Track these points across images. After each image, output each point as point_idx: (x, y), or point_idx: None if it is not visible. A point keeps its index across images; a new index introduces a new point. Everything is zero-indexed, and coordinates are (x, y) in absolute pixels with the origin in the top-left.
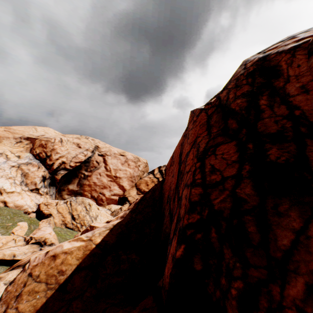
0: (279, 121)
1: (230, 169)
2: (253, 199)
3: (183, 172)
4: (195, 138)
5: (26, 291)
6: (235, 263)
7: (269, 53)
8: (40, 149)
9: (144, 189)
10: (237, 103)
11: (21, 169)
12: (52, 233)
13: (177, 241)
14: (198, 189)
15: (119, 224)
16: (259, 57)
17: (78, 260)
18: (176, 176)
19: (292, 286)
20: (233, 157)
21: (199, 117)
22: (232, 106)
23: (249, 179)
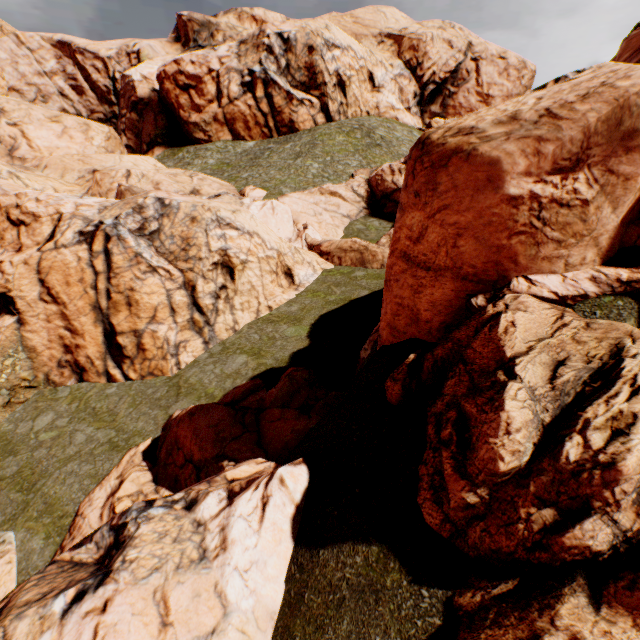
0: None
1: None
2: None
3: None
4: None
5: None
6: None
7: None
8: (410, 55)
9: None
10: None
11: (397, 83)
12: None
13: None
14: None
15: None
16: None
17: None
18: None
19: None
20: None
21: None
22: None
23: None
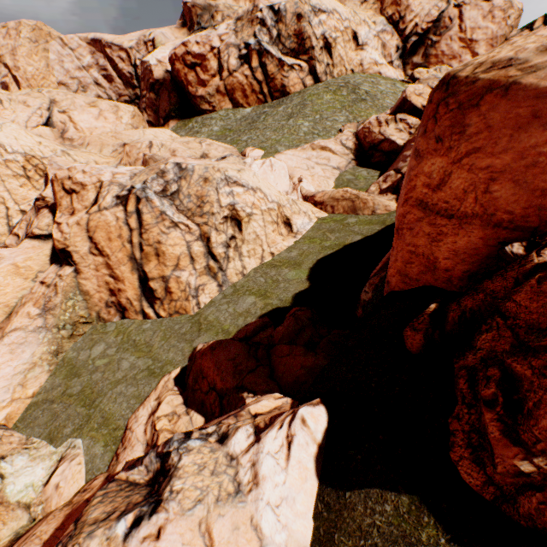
0: None
1: None
2: None
3: None
4: None
5: None
6: None
7: None
8: (392, 10)
9: None
10: None
11: (380, 39)
12: None
13: None
14: None
15: None
16: None
17: None
18: None
19: None
20: None
21: None
22: None
23: None
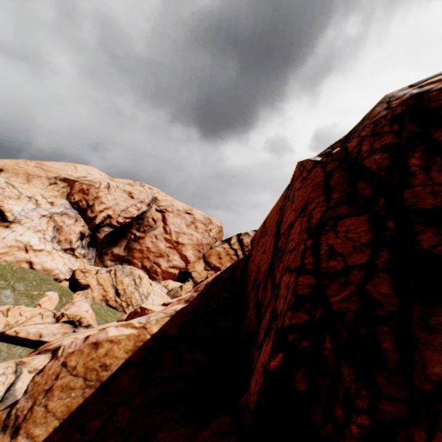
0: (438, 192)
1: (357, 255)
2: (391, 302)
3: (283, 249)
4: (304, 203)
5: (59, 385)
6: (359, 389)
7: (429, 88)
8: (80, 196)
9: (214, 263)
10: (375, 159)
11: (54, 220)
12: (89, 310)
13: (272, 346)
14: (308, 277)
15: (184, 311)
16: (412, 94)
17: (127, 354)
18: (270, 253)
19: None
20: (363, 238)
21: (312, 173)
22: (366, 163)
23: (387, 273)
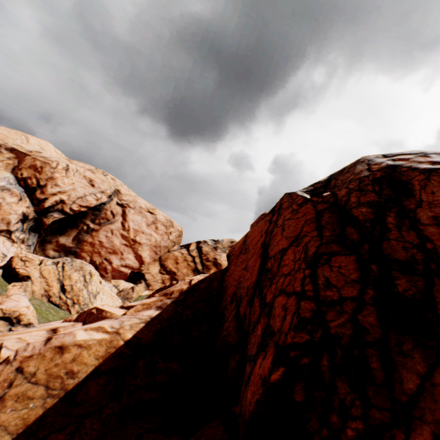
0: (408, 248)
1: (349, 289)
2: (376, 330)
3: (275, 272)
4: (297, 233)
5: (13, 394)
6: (354, 400)
7: (400, 164)
8: (30, 173)
9: (170, 268)
10: (362, 212)
11: None
12: (30, 306)
13: (272, 361)
14: (309, 303)
15: (159, 318)
16: (388, 164)
17: (97, 360)
18: (255, 272)
19: (418, 433)
20: (353, 275)
21: (304, 208)
22: (354, 213)
23: (374, 307)
